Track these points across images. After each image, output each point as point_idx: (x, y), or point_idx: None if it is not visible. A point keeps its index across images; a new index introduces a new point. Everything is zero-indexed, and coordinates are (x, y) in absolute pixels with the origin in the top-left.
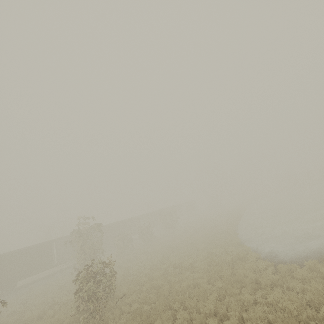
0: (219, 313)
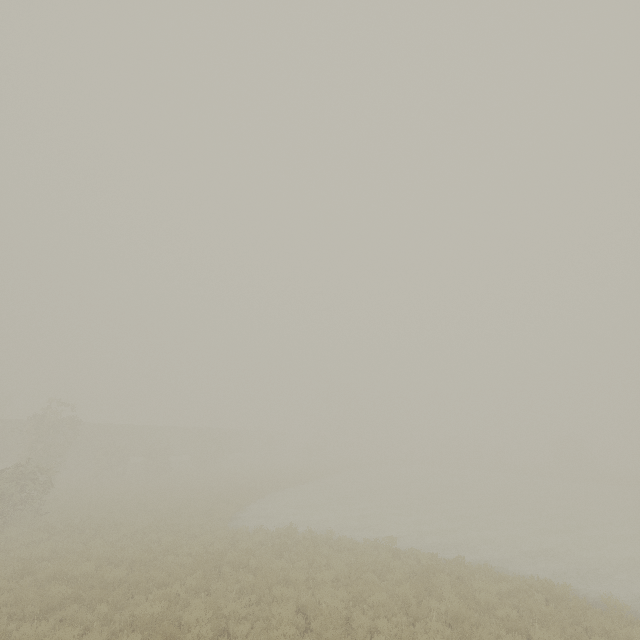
0: (118, 541)
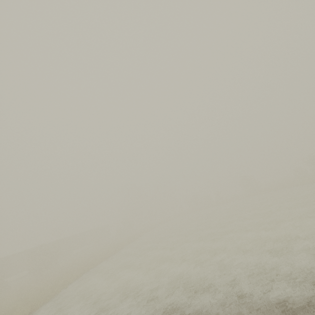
0: None
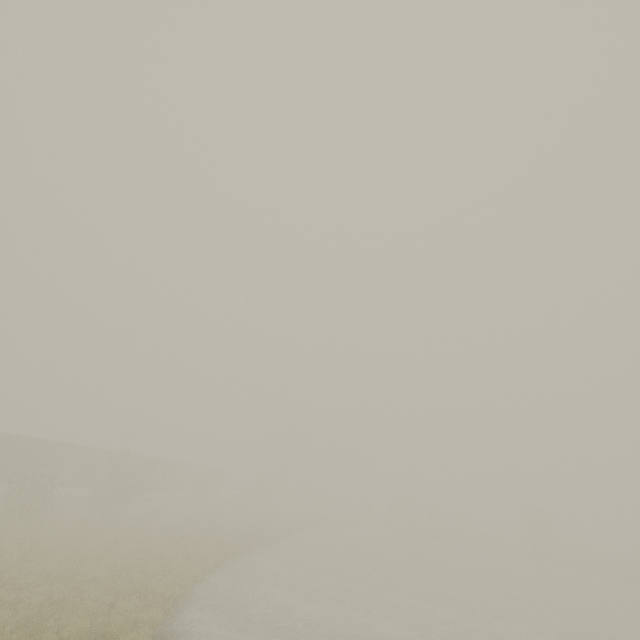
0: None
